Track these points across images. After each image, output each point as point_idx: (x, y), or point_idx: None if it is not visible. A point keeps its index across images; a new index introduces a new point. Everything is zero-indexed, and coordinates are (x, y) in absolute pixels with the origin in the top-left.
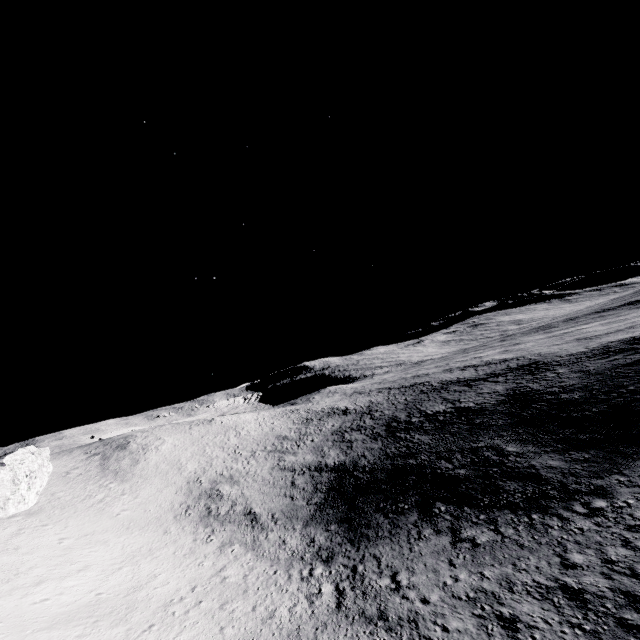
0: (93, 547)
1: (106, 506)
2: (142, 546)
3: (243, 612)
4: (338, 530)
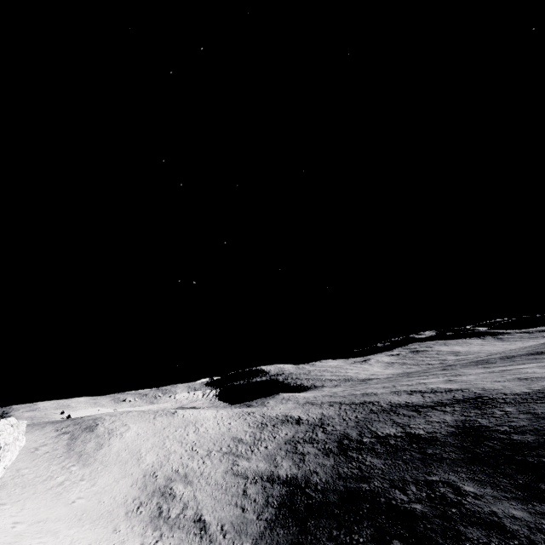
0: (43, 537)
1: (64, 491)
2: (90, 543)
3: None
4: None
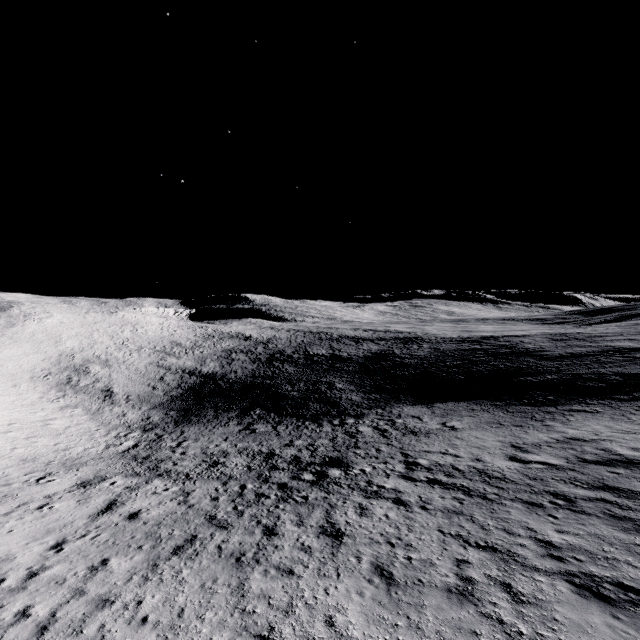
0: None
1: None
2: None
3: (44, 444)
4: (174, 415)
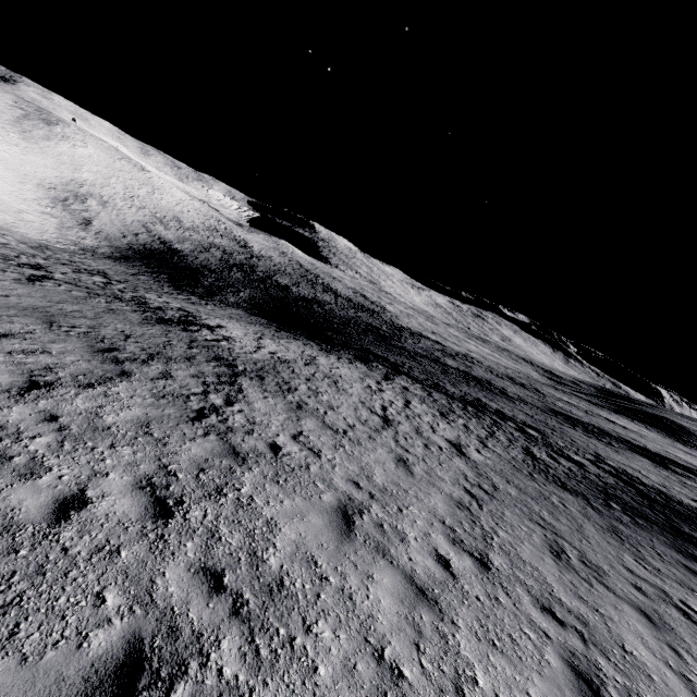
0: None
1: None
2: None
3: (5, 218)
4: (116, 255)
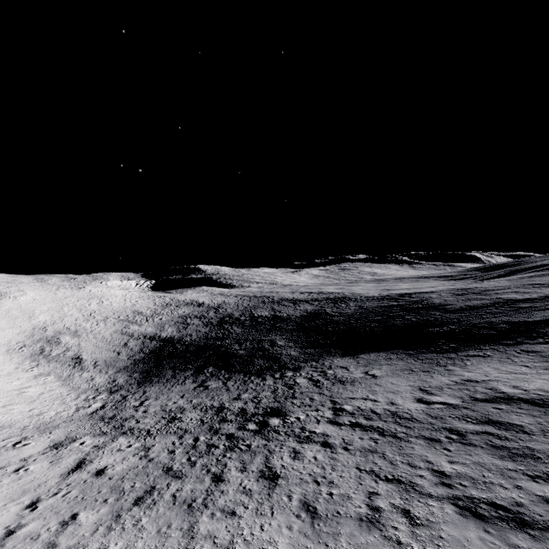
0: None
1: None
2: None
3: (20, 411)
4: (137, 377)
